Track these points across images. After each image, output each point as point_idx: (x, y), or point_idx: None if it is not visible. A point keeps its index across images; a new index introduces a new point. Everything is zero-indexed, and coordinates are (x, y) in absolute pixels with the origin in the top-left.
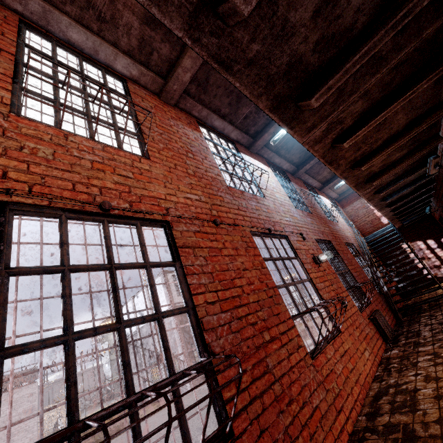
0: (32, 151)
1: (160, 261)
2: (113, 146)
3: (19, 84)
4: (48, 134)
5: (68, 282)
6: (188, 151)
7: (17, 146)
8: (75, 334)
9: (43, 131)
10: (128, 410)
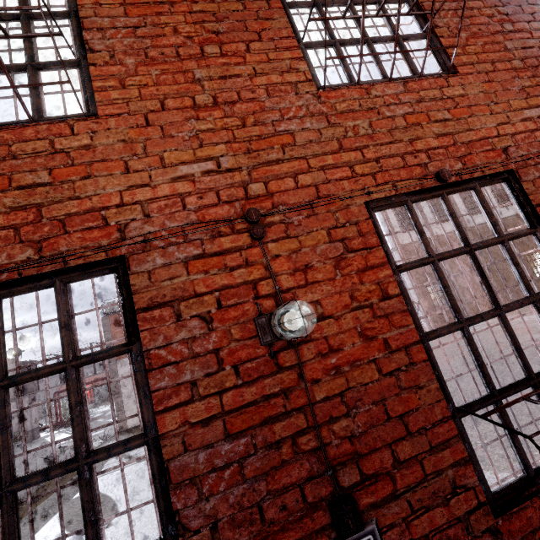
0: (354, 131)
1: (516, 232)
2: (410, 76)
3: (301, 42)
4: (354, 100)
5: (442, 273)
6: (502, 21)
7: (343, 132)
8: (467, 322)
9: (349, 97)
10: (532, 388)
